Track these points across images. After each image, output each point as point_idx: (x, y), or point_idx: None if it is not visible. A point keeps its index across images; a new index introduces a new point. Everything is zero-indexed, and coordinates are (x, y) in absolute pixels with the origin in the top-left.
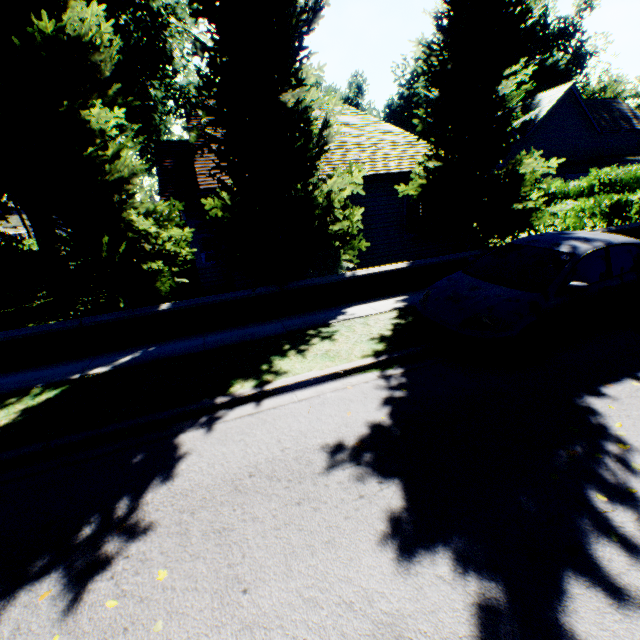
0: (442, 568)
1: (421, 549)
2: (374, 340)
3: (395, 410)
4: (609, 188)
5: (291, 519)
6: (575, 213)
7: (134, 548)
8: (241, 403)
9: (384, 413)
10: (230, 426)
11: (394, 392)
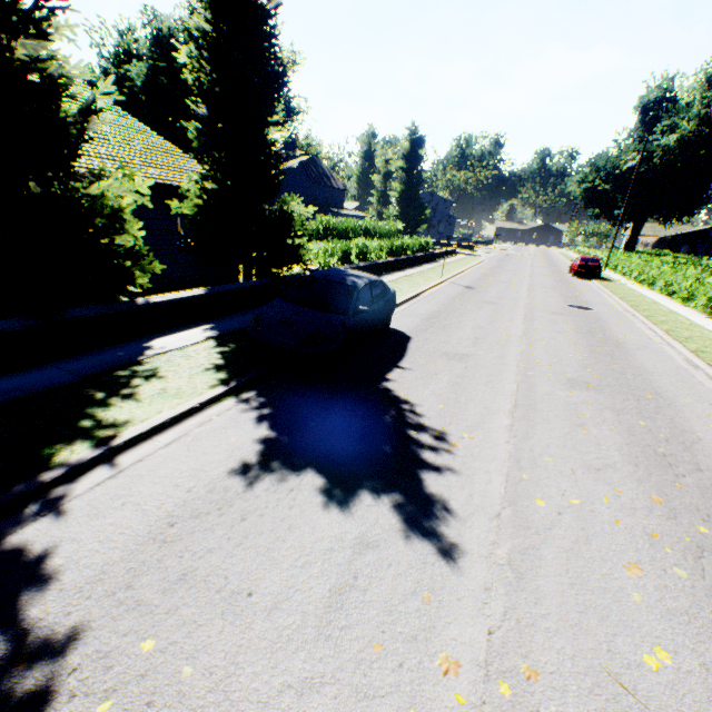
0: (368, 500)
1: (351, 498)
2: (212, 370)
3: (273, 424)
4: (331, 233)
5: (248, 532)
6: (324, 252)
7: (76, 659)
8: (84, 471)
9: (266, 429)
10: (93, 498)
11: (262, 411)
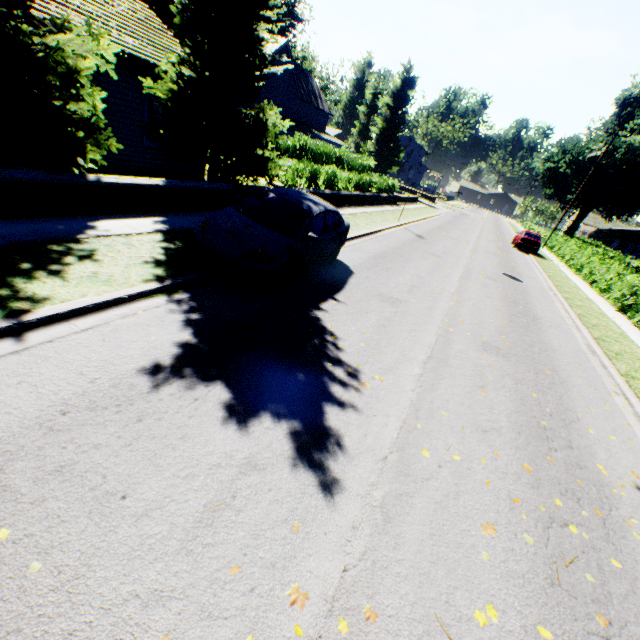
0: (267, 423)
1: (252, 418)
2: (150, 264)
3: (197, 330)
4: (306, 154)
5: (140, 434)
6: (293, 171)
7: None
8: None
9: (188, 334)
10: None
11: (190, 315)
